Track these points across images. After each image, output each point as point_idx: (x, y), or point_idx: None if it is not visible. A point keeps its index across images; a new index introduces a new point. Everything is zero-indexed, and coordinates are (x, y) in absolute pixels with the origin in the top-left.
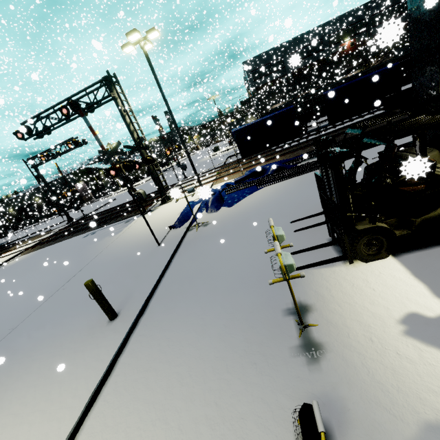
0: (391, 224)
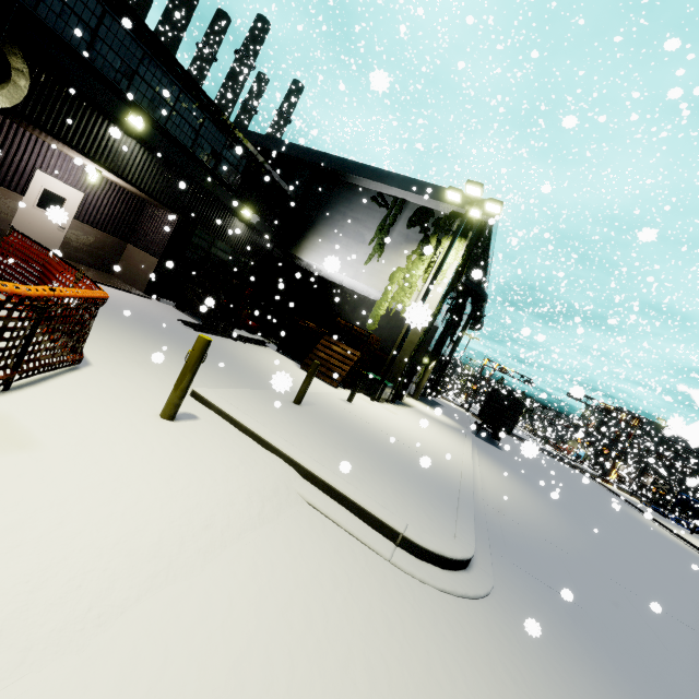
0: None
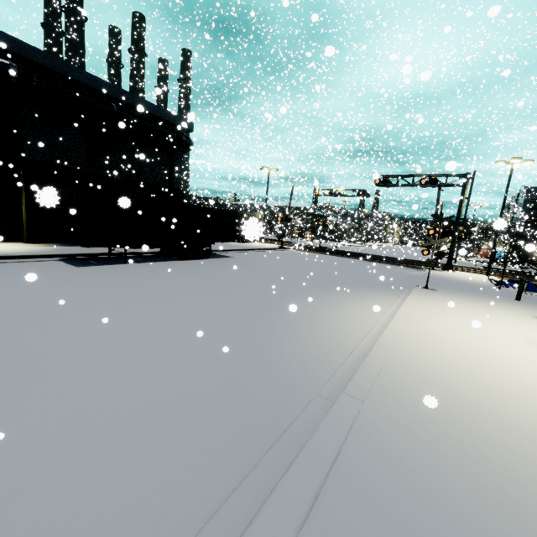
0: None
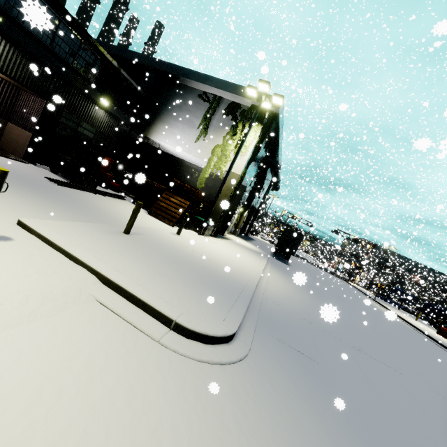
0: None
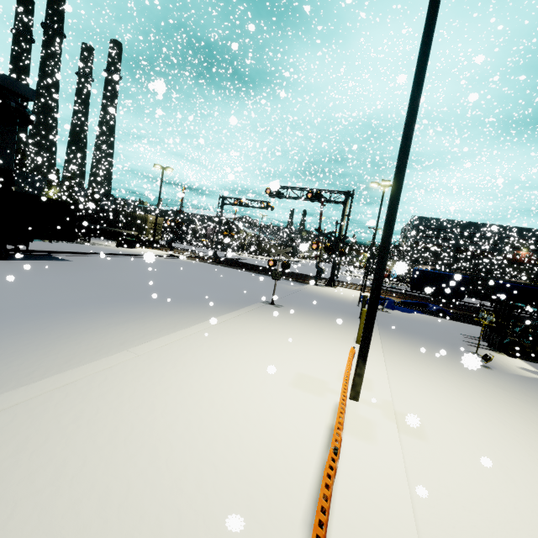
0: (525, 345)
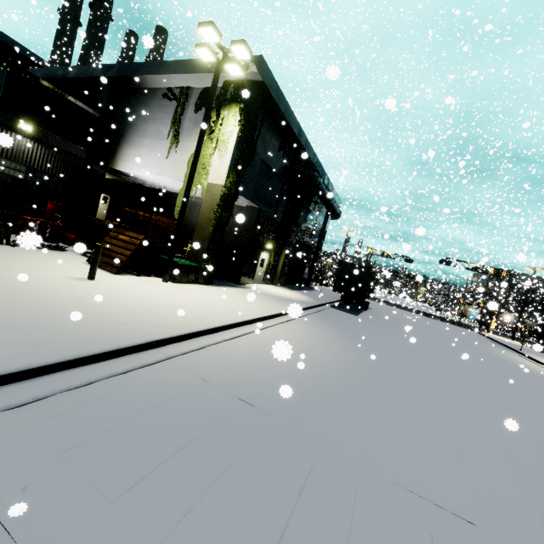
0: None
